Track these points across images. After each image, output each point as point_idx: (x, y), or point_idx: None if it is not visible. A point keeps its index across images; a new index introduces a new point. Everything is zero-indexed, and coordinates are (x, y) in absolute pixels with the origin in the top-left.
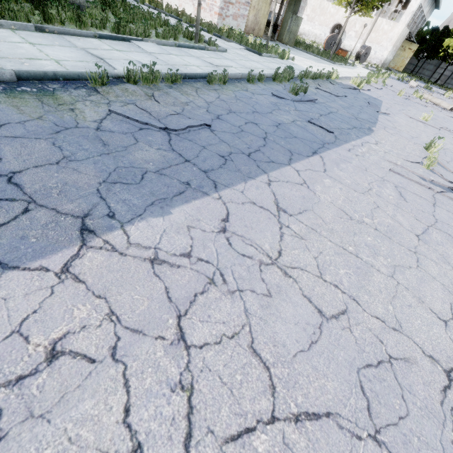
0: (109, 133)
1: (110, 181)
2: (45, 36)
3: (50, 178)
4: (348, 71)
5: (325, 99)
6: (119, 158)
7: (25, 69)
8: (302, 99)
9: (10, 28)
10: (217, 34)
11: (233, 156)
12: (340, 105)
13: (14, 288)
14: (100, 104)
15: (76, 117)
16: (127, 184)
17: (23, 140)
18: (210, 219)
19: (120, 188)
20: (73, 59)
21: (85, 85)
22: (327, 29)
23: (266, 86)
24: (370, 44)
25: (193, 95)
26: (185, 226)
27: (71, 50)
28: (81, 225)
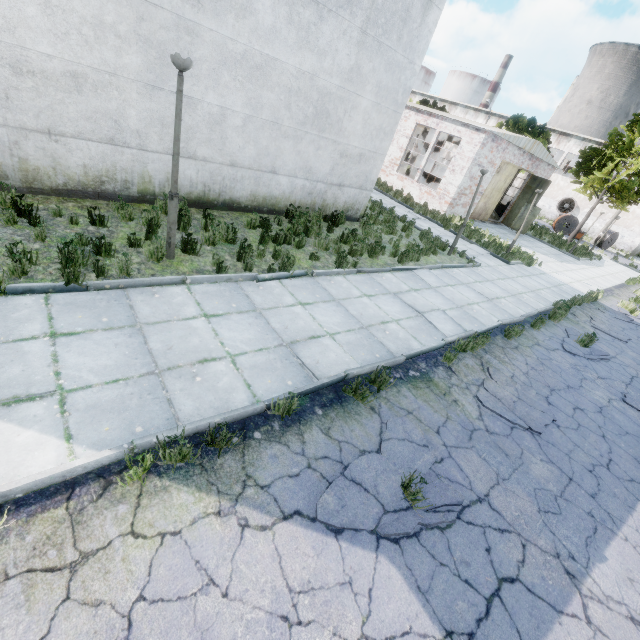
0: (498, 437)
1: (543, 509)
2: (364, 279)
3: (508, 503)
4: (600, 273)
5: (612, 348)
6: (527, 475)
7: (392, 340)
8: (592, 353)
9: (342, 274)
10: (454, 231)
11: (598, 471)
12: (633, 358)
13: (575, 634)
14: (464, 390)
15: (466, 414)
16: (555, 514)
17: (462, 451)
18: (637, 569)
19: (554, 520)
20: (403, 316)
21: (436, 359)
22: (553, 201)
23: (549, 332)
24: (615, 227)
25: (508, 363)
26: (626, 578)
27: (392, 300)
28: (563, 567)
